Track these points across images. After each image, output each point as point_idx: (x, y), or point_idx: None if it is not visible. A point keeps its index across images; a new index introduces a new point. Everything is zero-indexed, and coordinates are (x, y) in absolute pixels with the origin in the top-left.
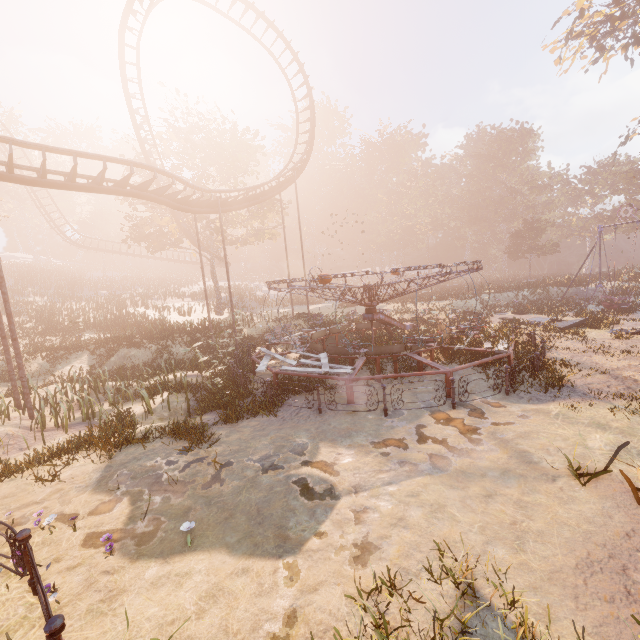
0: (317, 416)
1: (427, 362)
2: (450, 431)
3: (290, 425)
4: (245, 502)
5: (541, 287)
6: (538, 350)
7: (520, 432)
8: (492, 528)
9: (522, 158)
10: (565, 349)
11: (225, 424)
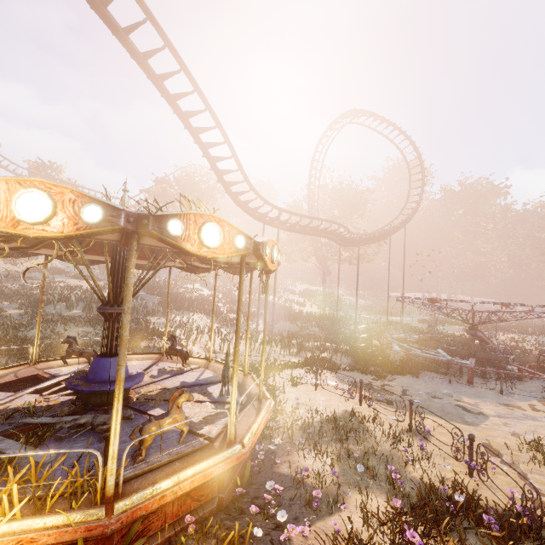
0: (448, 384)
1: (530, 370)
2: None
3: (432, 384)
4: (431, 406)
5: None
6: None
7: None
8: None
9: None
10: None
11: (387, 374)
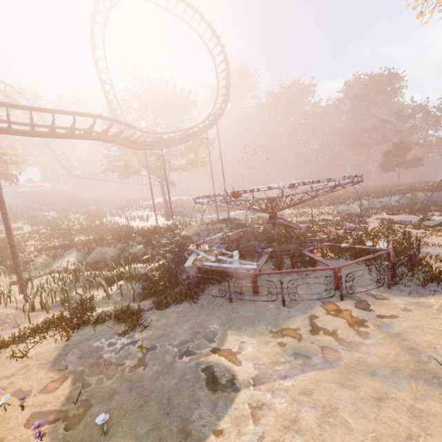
0: (228, 304)
1: (318, 259)
2: (339, 322)
3: (206, 312)
4: (159, 389)
5: (409, 193)
6: (415, 248)
7: (405, 327)
8: (387, 441)
9: (390, 95)
10: (437, 245)
11: (157, 310)
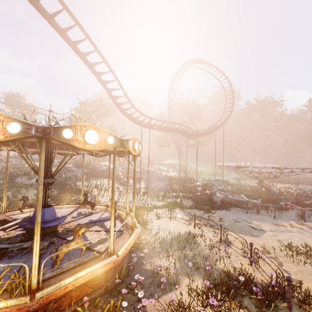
0: (246, 214)
1: (291, 204)
2: (304, 227)
3: (236, 214)
4: (235, 227)
5: None
6: None
7: None
8: None
9: None
10: None
11: (212, 210)
